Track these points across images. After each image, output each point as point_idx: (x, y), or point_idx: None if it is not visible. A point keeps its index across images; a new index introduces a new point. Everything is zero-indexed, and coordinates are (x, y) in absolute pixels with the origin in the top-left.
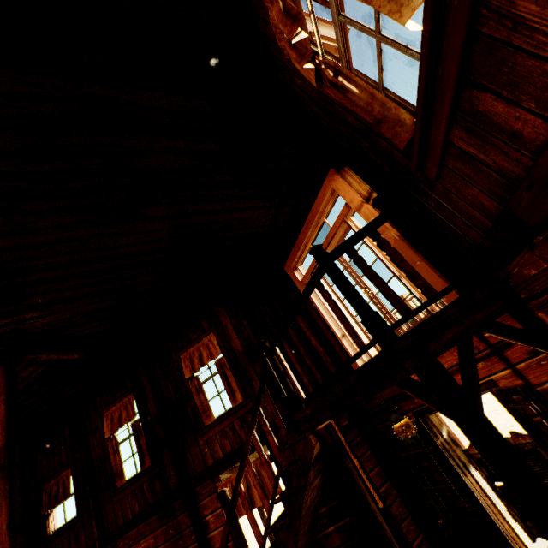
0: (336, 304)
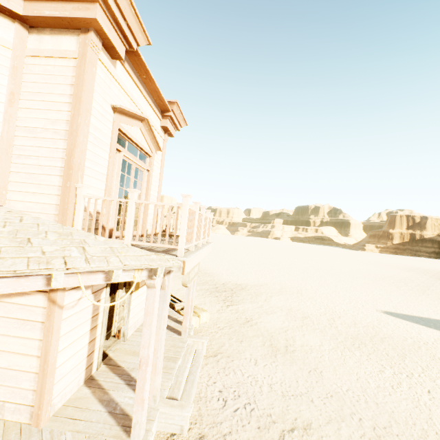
0: None
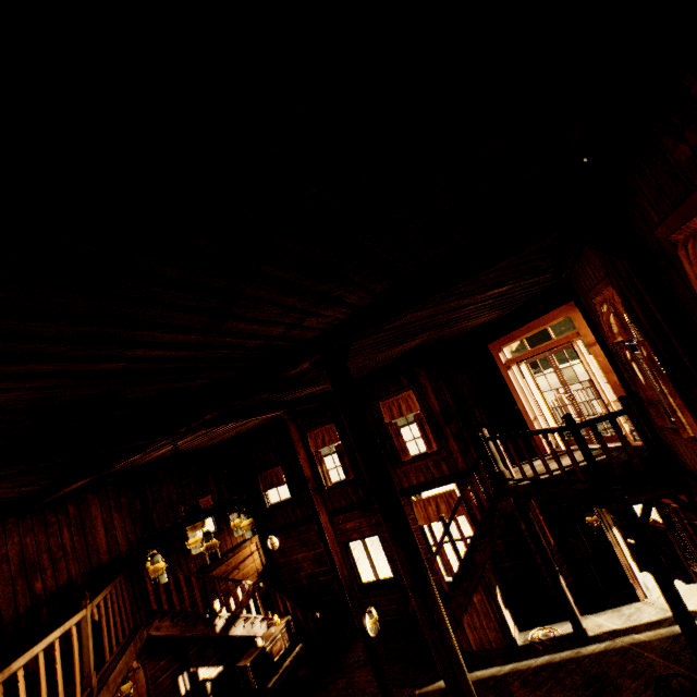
0: (571, 450)
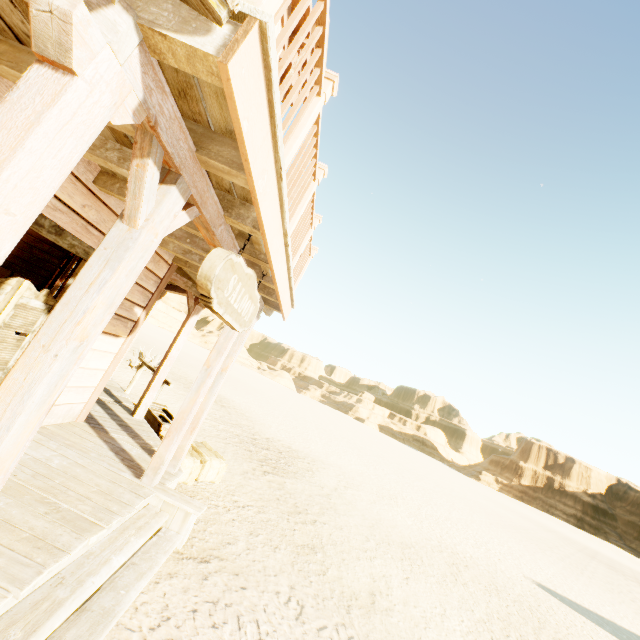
0: None
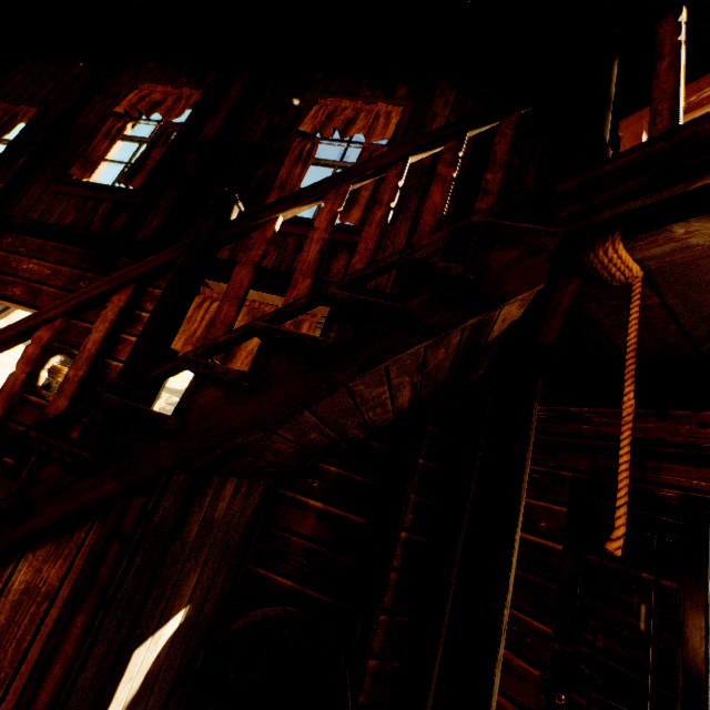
0: None
